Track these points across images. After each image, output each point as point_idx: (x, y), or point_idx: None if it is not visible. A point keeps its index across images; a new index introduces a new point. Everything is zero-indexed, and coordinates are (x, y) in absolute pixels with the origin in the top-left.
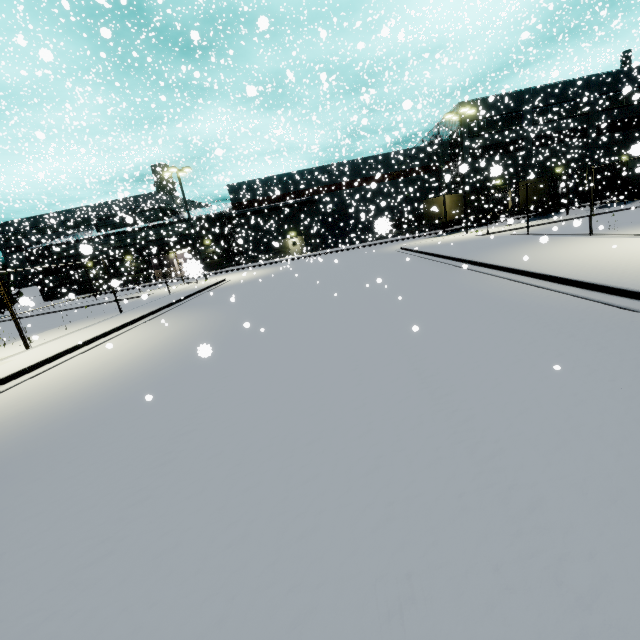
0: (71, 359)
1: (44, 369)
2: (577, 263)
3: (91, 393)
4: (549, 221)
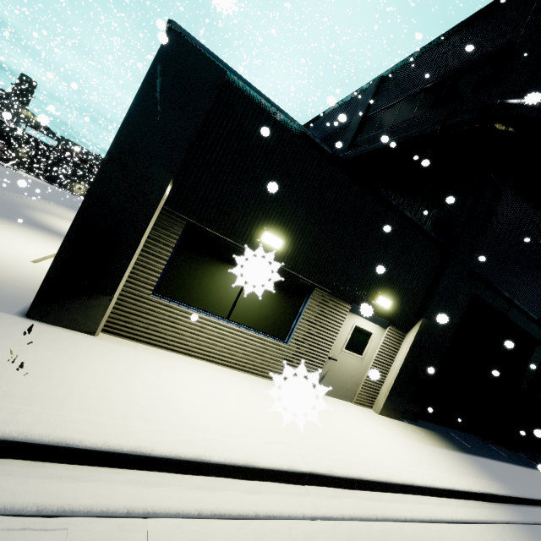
0: None
1: None
2: None
3: None
4: None
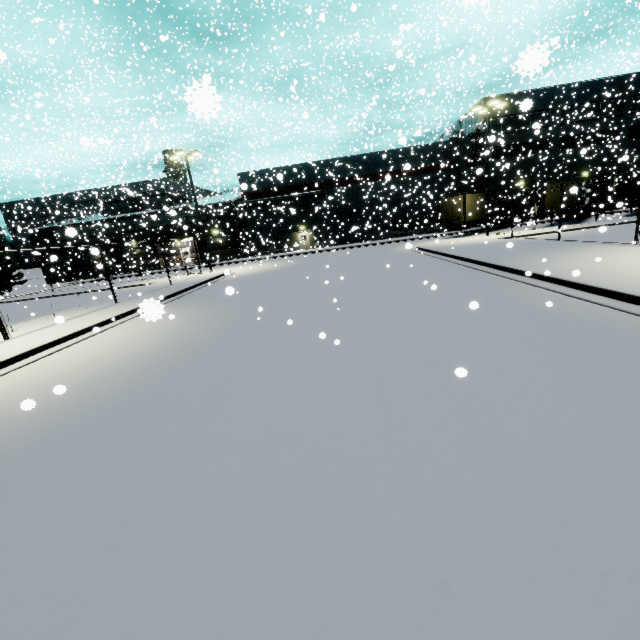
0: (49, 356)
1: (15, 367)
2: (639, 277)
3: (55, 406)
4: (579, 227)
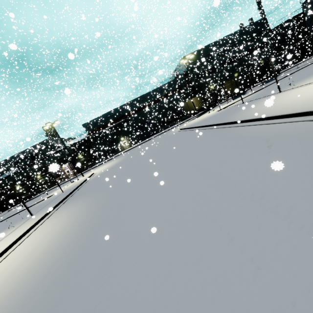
0: None
1: None
2: (304, 102)
3: None
4: (247, 95)
